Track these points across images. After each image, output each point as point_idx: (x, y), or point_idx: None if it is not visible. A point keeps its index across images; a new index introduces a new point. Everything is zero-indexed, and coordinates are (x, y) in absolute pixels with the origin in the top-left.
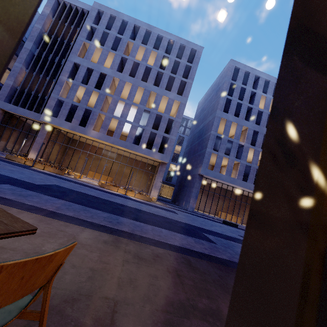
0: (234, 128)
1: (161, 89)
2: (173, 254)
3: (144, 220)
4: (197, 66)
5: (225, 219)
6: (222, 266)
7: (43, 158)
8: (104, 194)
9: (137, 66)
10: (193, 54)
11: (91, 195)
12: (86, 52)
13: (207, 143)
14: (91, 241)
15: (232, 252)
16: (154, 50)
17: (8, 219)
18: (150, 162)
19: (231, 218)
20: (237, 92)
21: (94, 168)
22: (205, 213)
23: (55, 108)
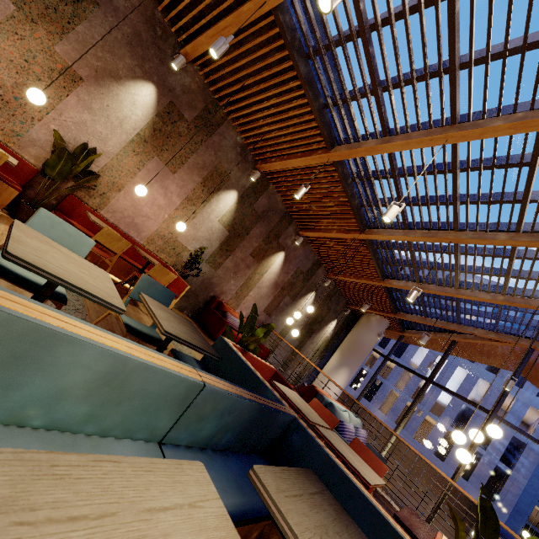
0: None
1: (500, 379)
2: None
3: None
4: None
5: None
6: None
7: None
8: None
9: None
10: None
11: None
12: None
13: None
14: None
15: None
16: None
17: None
18: None
19: None
20: None
21: None
22: None
23: None
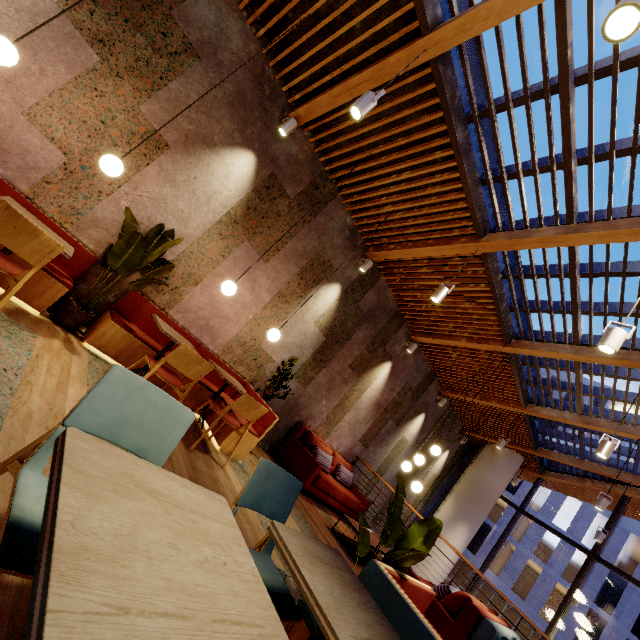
0: None
1: None
2: None
3: None
4: None
5: None
6: None
7: None
8: None
9: None
10: None
11: None
12: None
13: None
14: None
15: None
16: None
17: None
18: None
19: None
20: None
21: None
22: None
23: None
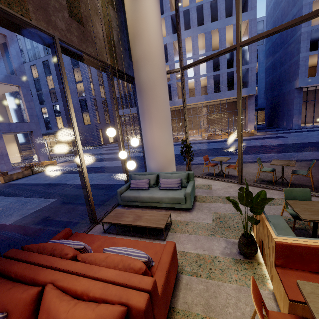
0: None
1: (221, 21)
2: (318, 162)
3: (271, 152)
4: None
5: None
6: None
7: None
8: (221, 144)
9: (187, 13)
10: None
11: (217, 148)
12: None
13: (299, 48)
14: (276, 166)
15: None
16: None
17: (287, 160)
18: (234, 100)
19: None
20: None
21: None
22: (315, 125)
23: None
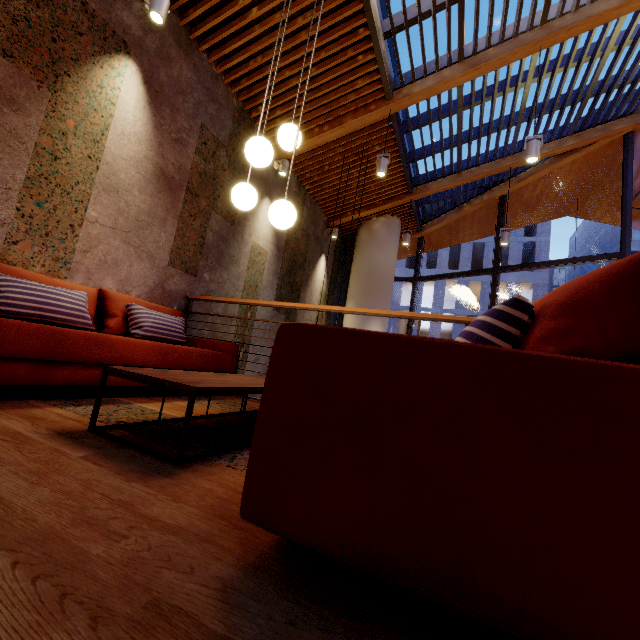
0: None
1: None
2: None
3: None
4: None
5: None
6: None
7: None
8: None
9: None
10: None
11: None
12: None
13: None
14: None
15: None
16: None
17: None
18: None
19: None
20: None
21: None
22: None
23: None
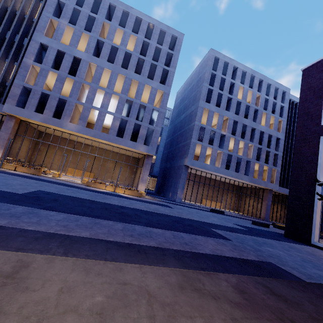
0: (215, 118)
1: (143, 77)
2: (246, 280)
3: (157, 225)
4: (179, 54)
5: (210, 207)
6: (289, 282)
7: (9, 156)
8: (97, 195)
9: (115, 51)
10: (174, 41)
11: (85, 199)
12: (53, 31)
13: (192, 134)
14: (169, 292)
15: (251, 248)
16: (133, 34)
17: None
18: (134, 154)
19: (216, 205)
20: (217, 82)
21: (72, 164)
22: (191, 203)
23: (21, 96)
